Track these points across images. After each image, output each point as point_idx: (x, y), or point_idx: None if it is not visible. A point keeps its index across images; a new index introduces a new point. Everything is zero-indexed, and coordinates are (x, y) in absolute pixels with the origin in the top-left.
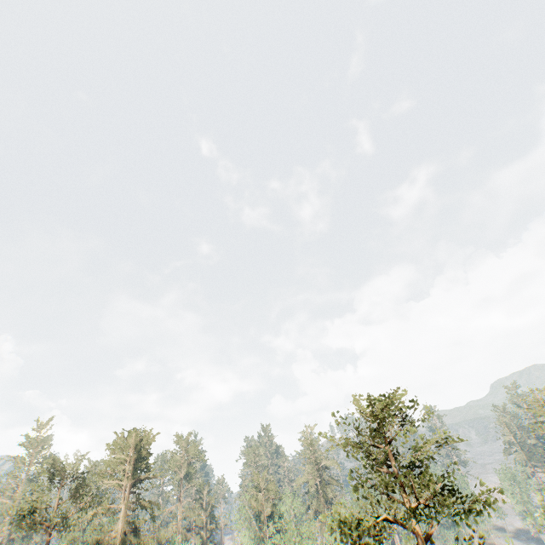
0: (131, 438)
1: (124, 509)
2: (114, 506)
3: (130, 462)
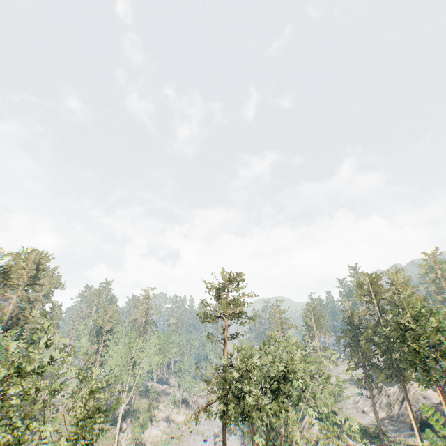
0: (32, 255)
1: (17, 299)
2: (9, 295)
3: (28, 271)
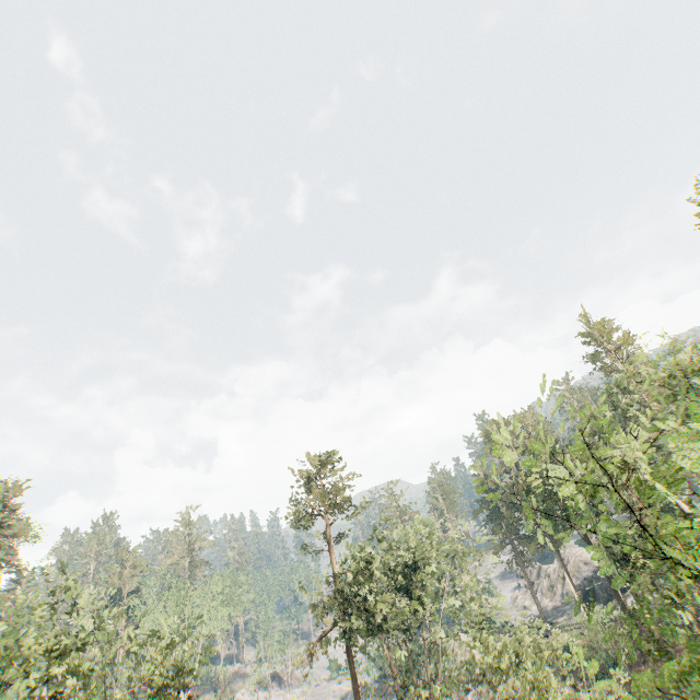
0: None
1: None
2: None
3: None
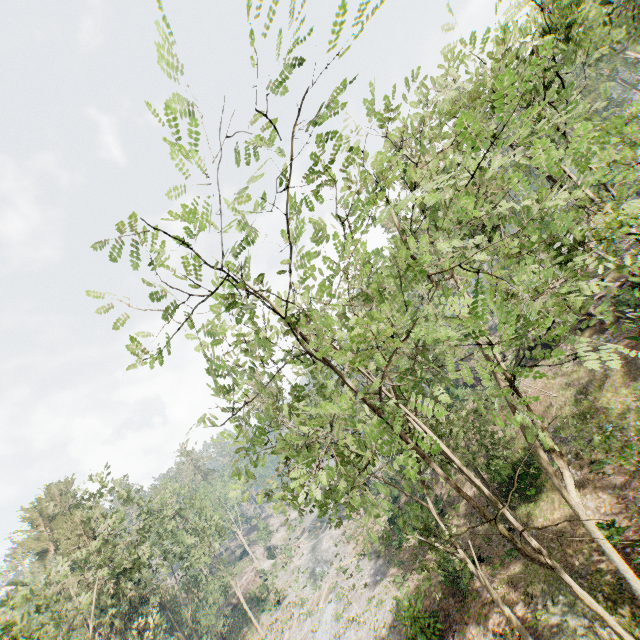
0: (53, 491)
1: None
2: None
3: (62, 506)
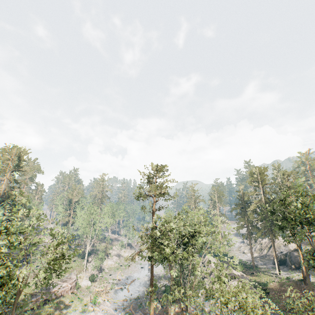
0: (14, 150)
1: (7, 181)
2: (1, 178)
3: (12, 161)
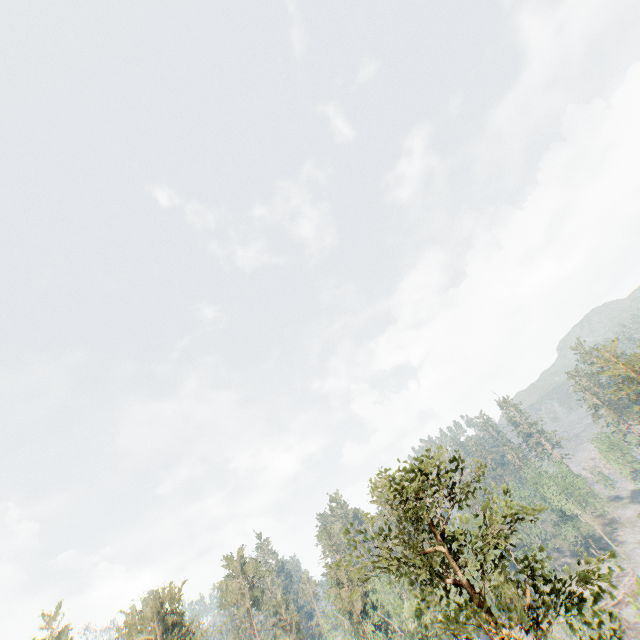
0: (148, 606)
1: None
2: None
3: (157, 638)
